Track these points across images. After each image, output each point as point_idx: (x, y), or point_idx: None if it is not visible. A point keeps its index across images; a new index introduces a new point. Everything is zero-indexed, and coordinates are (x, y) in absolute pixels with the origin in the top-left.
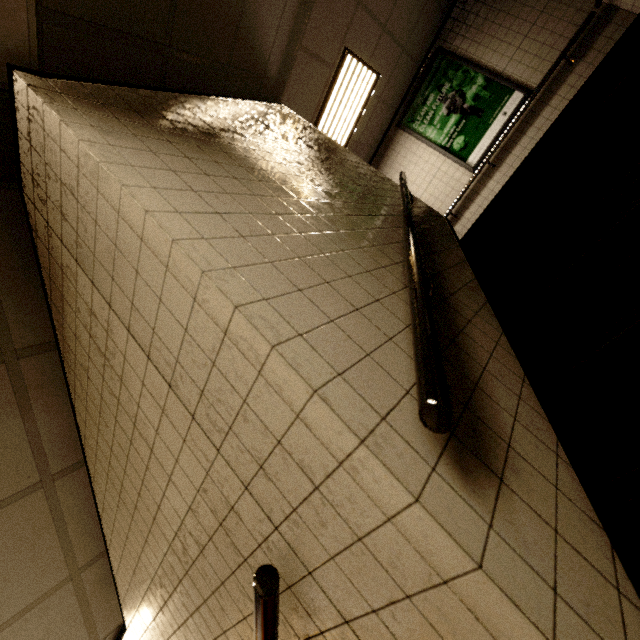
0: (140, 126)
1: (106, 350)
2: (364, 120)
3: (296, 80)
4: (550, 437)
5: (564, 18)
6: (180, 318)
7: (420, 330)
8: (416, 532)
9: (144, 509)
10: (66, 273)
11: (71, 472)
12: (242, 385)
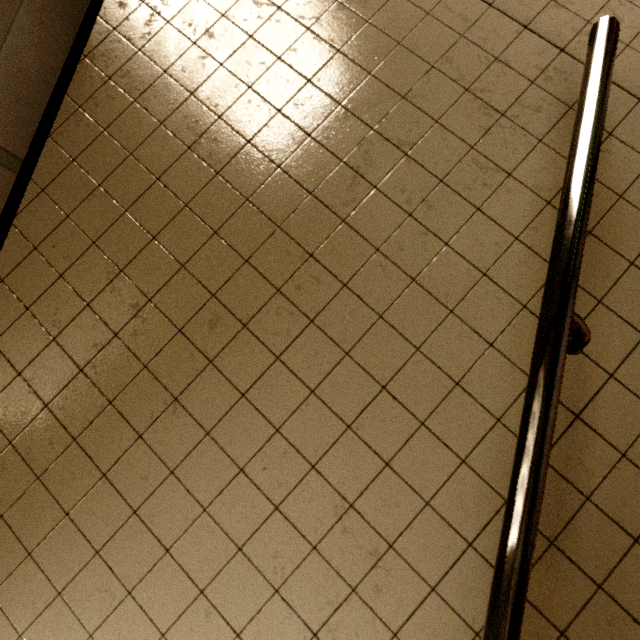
0: None
1: None
2: None
3: None
4: None
5: None
6: None
7: None
8: None
9: (253, 162)
10: None
11: None
12: None
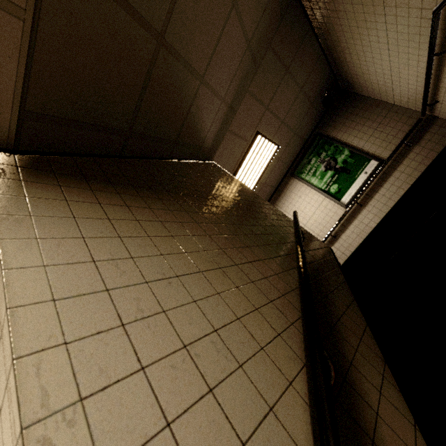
0: (79, 191)
1: None
2: (268, 171)
3: (224, 148)
4: None
5: (400, 121)
6: None
7: None
8: None
9: None
10: None
11: None
12: None
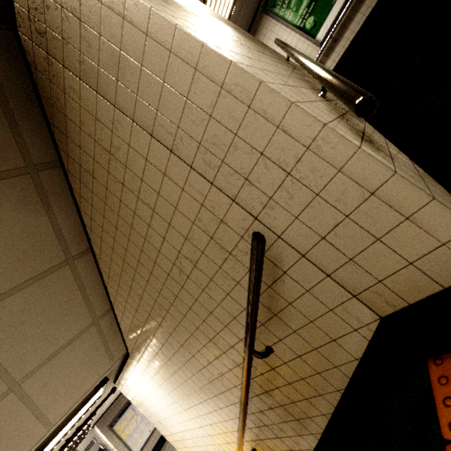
0: None
1: (111, 147)
2: (238, 5)
3: None
4: (406, 157)
5: None
6: (182, 90)
7: (339, 81)
8: (357, 170)
9: (146, 259)
10: (69, 94)
11: (83, 256)
12: (234, 123)
